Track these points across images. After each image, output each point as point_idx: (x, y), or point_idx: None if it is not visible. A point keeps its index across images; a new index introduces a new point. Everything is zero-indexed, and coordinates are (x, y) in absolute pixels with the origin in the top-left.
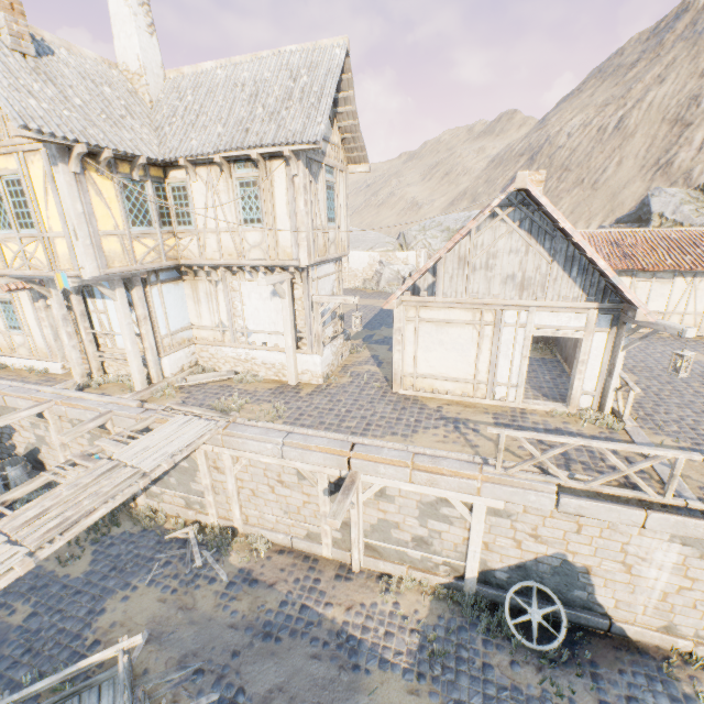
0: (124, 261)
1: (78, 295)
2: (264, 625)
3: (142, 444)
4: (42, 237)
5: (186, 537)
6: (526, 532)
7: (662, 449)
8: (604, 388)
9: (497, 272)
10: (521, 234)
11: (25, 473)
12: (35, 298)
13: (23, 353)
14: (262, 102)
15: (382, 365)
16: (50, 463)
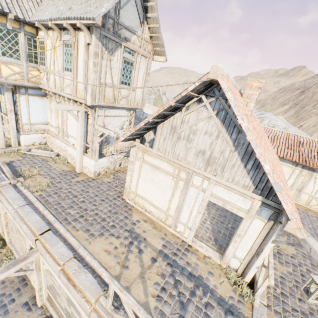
0: None
1: None
2: None
3: None
4: None
5: None
6: None
7: None
8: (250, 262)
9: (194, 145)
10: (216, 121)
11: None
12: None
13: None
14: None
15: None
16: None
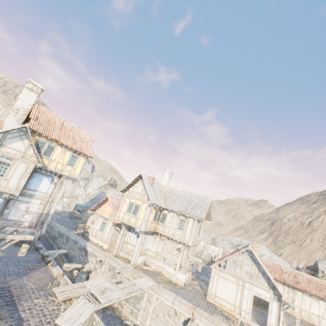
0: (148, 228)
1: (127, 229)
2: None
3: (139, 281)
4: (136, 217)
5: (129, 324)
6: None
7: None
8: (278, 325)
9: (243, 268)
10: (250, 260)
11: (86, 278)
12: (113, 225)
13: (98, 238)
14: (191, 204)
15: (202, 288)
16: (91, 278)
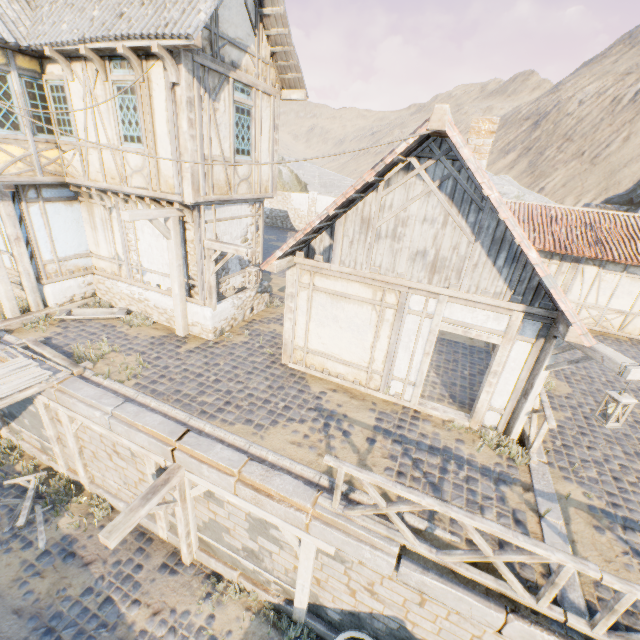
0: None
1: None
2: (52, 617)
3: None
4: None
5: (27, 486)
6: (361, 584)
7: (546, 546)
8: (516, 409)
9: (406, 244)
10: (441, 199)
11: None
12: None
13: None
14: None
15: None
16: None
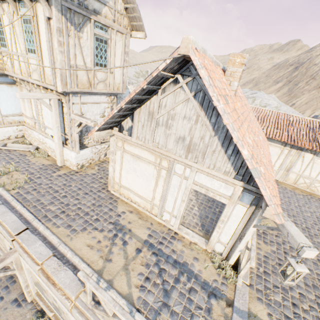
0: None
1: None
2: None
3: None
4: None
5: None
6: None
7: None
8: (234, 246)
9: (173, 131)
10: (195, 104)
11: None
12: None
13: None
14: None
15: None
16: None
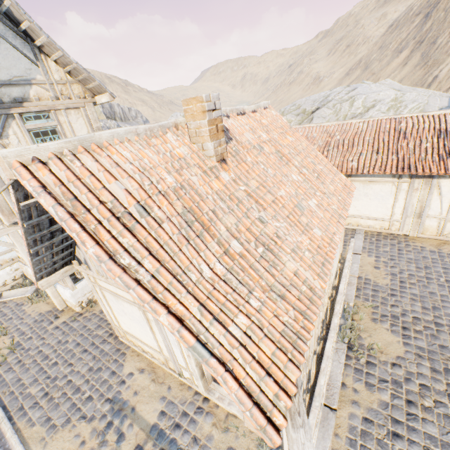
0: None
1: None
2: None
3: None
4: None
5: None
6: None
7: None
8: None
9: None
10: None
11: None
12: None
13: None
14: None
15: None
16: None
